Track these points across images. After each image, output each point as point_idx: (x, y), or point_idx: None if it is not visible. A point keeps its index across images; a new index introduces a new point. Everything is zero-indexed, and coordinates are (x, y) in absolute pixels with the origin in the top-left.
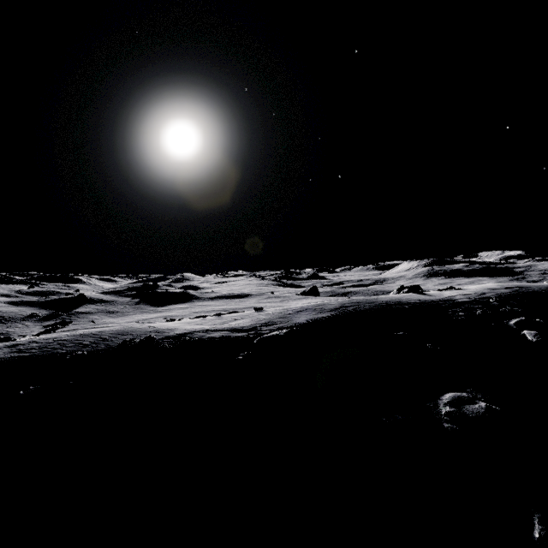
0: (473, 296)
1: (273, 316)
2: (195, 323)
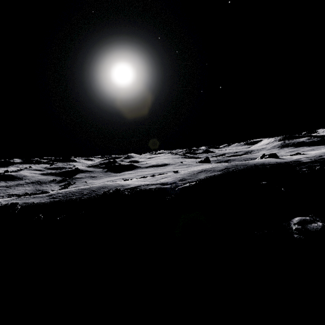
0: (314, 158)
1: (185, 175)
2: (140, 181)
